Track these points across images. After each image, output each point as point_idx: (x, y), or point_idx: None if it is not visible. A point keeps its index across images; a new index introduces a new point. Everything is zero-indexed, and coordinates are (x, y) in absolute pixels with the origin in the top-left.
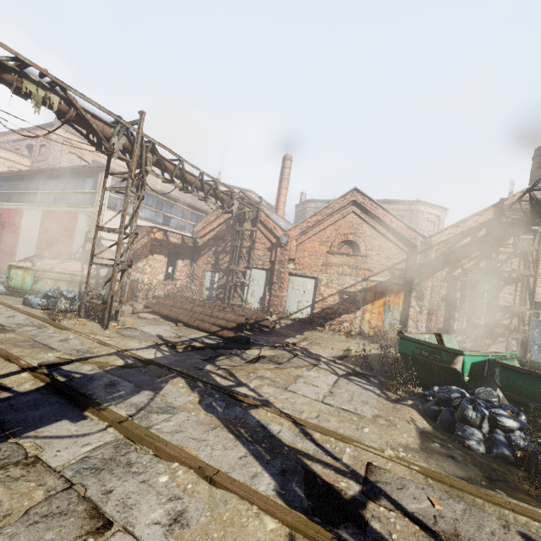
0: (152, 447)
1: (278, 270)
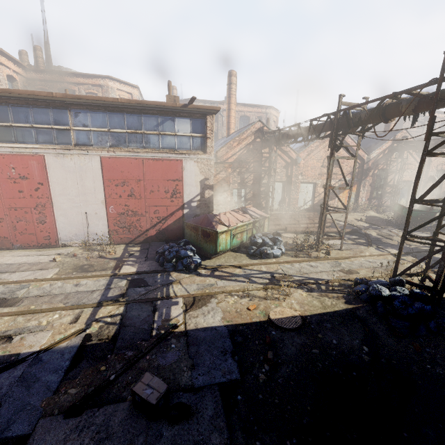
0: None
1: (294, 182)
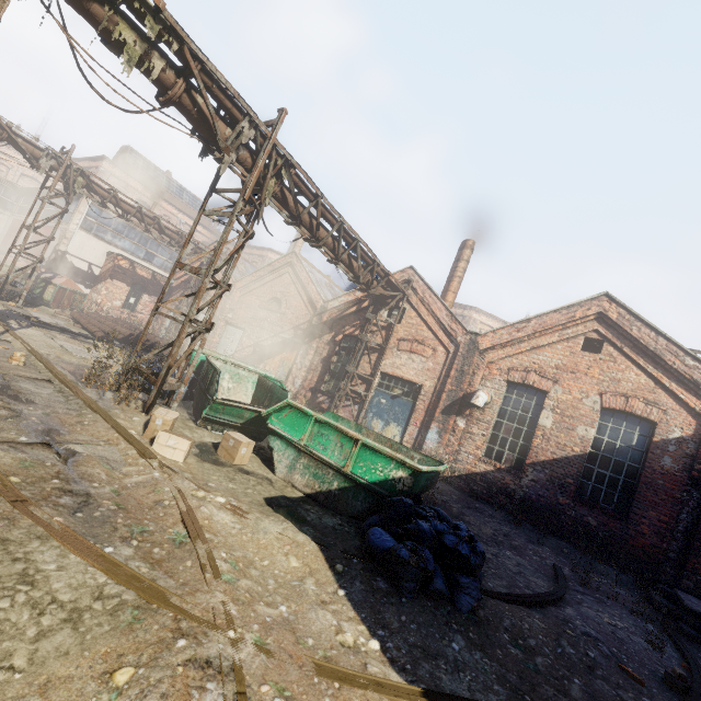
0: None
1: (218, 317)
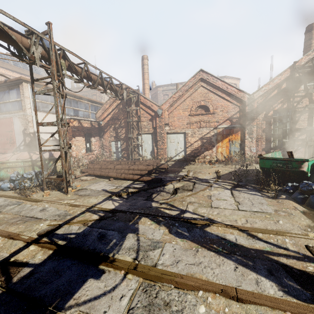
0: (172, 283)
1: (159, 132)
